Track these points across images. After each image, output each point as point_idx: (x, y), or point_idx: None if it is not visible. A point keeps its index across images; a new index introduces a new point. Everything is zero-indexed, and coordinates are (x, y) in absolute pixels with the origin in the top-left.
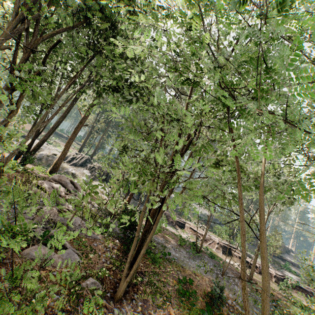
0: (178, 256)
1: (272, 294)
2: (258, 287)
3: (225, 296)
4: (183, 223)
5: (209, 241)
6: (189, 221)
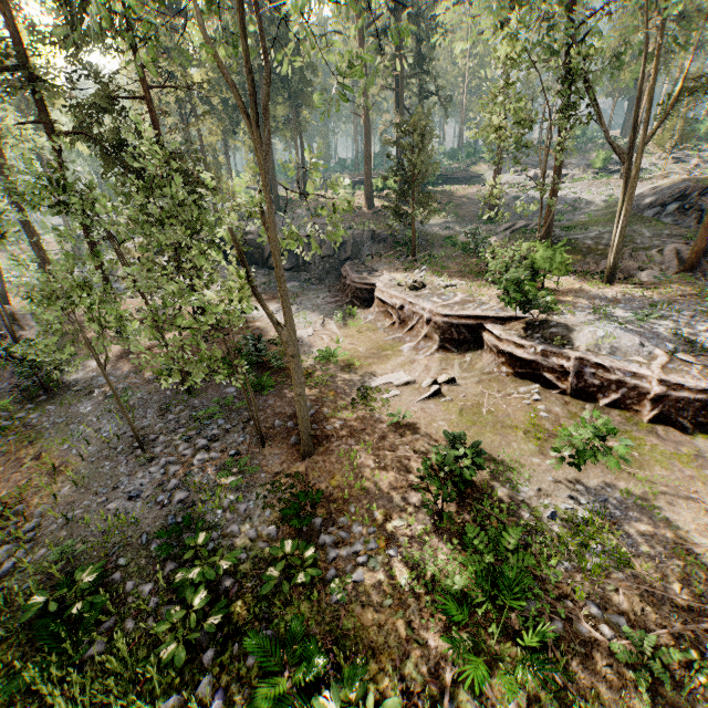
0: (81, 413)
1: (318, 495)
2: (332, 466)
3: (12, 511)
4: (370, 289)
5: (411, 321)
6: (411, 271)
